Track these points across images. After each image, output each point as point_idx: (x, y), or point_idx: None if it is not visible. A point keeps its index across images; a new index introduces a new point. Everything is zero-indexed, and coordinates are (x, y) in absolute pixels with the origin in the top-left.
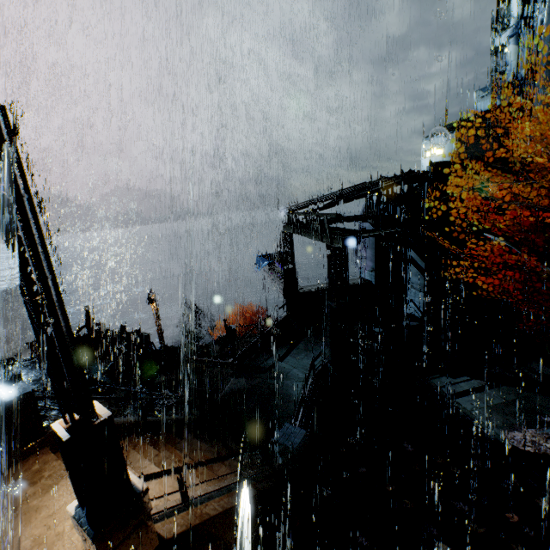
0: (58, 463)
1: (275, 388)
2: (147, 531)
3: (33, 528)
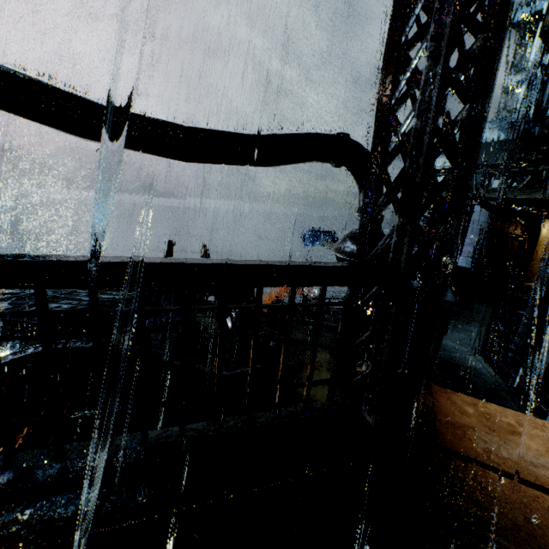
0: (495, 407)
1: (447, 360)
2: None
3: None
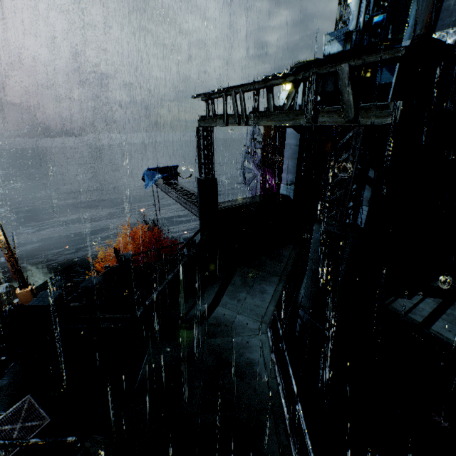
0: None
1: (223, 354)
2: None
3: None
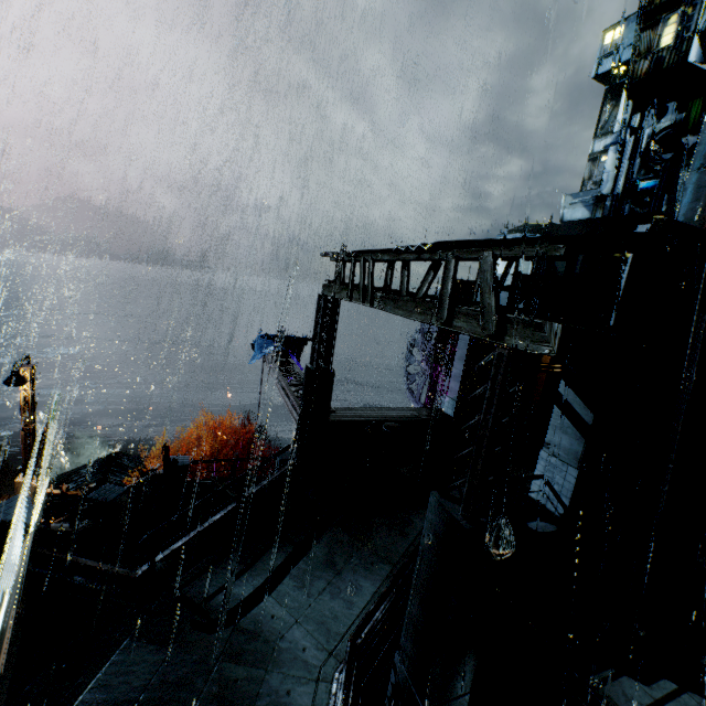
0: None
1: (235, 705)
2: None
3: None
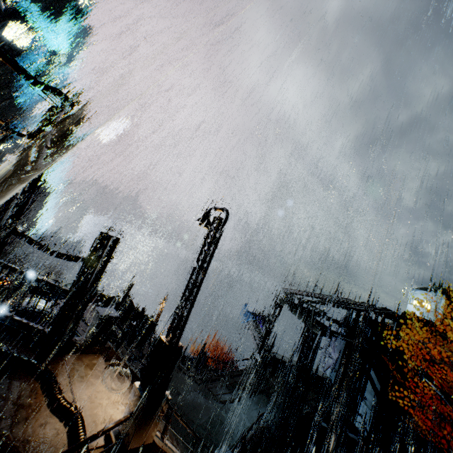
0: (105, 366)
1: (223, 420)
2: (155, 426)
3: (89, 392)
